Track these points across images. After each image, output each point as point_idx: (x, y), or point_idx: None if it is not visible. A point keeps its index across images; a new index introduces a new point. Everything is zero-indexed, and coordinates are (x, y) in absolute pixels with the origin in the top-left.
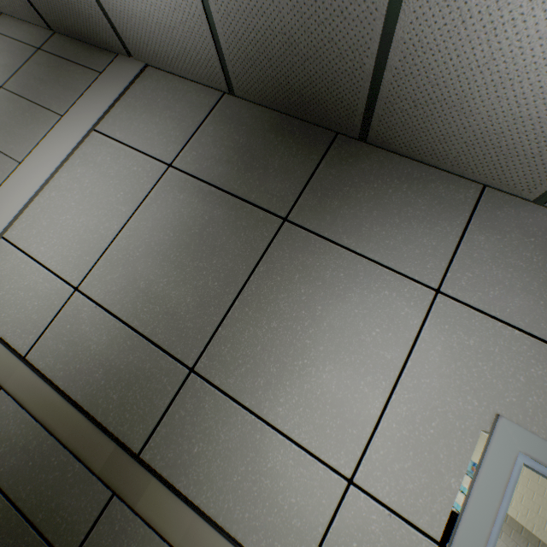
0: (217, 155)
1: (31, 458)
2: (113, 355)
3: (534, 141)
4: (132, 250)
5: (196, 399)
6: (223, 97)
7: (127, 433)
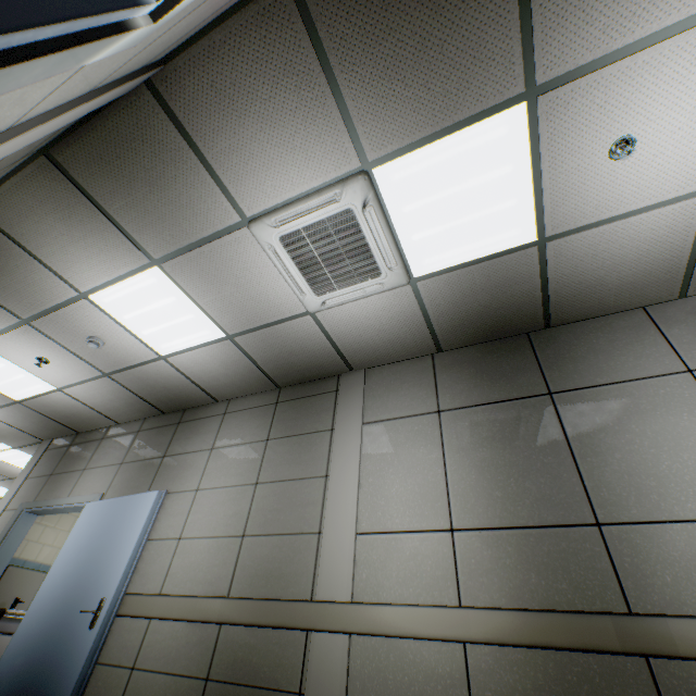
0: (464, 387)
1: (549, 692)
2: (528, 556)
3: (650, 276)
4: (467, 477)
5: (624, 542)
6: (433, 356)
7: (604, 607)
